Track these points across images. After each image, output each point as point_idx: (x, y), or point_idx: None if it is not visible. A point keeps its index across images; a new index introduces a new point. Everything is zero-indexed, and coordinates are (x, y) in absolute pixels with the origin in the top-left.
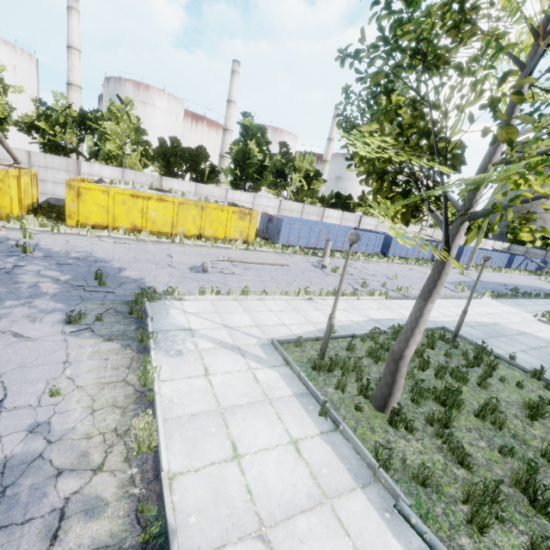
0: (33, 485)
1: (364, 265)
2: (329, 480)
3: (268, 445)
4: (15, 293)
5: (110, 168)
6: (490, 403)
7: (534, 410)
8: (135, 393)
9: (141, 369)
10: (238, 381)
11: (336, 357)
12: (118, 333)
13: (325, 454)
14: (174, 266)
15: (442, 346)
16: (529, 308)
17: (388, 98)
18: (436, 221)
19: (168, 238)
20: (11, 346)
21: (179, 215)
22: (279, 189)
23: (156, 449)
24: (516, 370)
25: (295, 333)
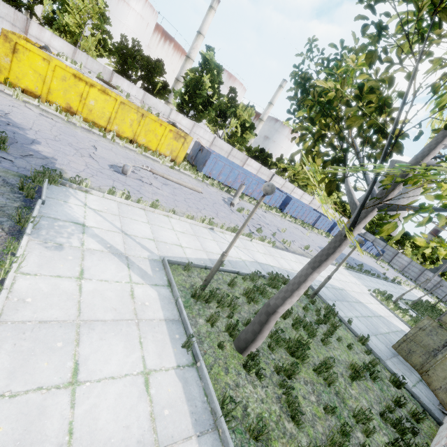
0: None
1: (264, 213)
2: (168, 424)
3: (116, 373)
4: None
5: (62, 41)
6: (327, 361)
7: (355, 372)
8: None
9: None
10: (112, 293)
11: (217, 290)
12: None
13: (173, 391)
14: (94, 158)
15: (303, 299)
16: (366, 283)
17: (378, 34)
18: (349, 200)
19: (100, 131)
20: None
21: (118, 113)
22: (217, 127)
23: None
24: (349, 333)
25: (188, 256)
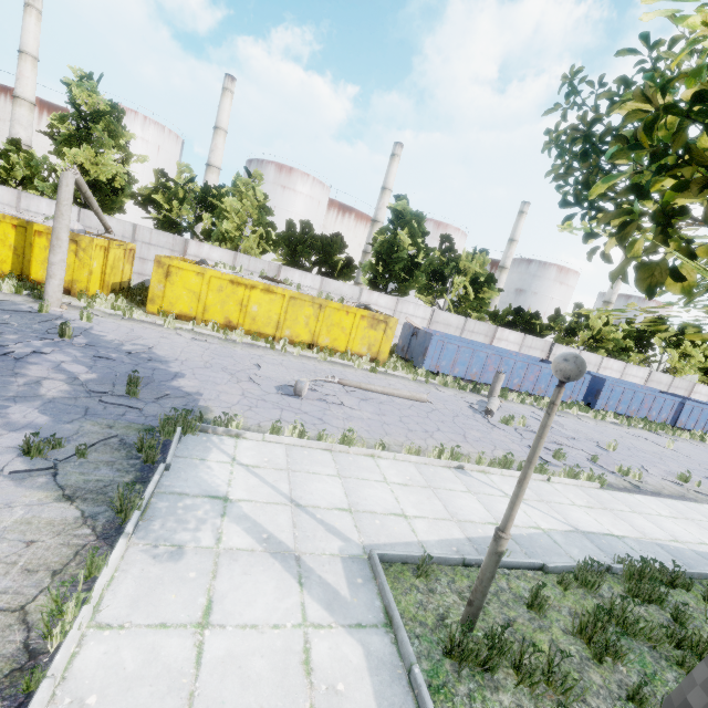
0: None
1: (556, 418)
2: None
3: None
4: None
5: (221, 250)
6: None
7: None
8: (17, 654)
9: (53, 593)
10: (263, 661)
11: (503, 630)
12: (94, 485)
13: None
14: (255, 381)
15: None
16: None
17: None
18: None
19: (267, 342)
20: None
21: (288, 313)
22: (434, 296)
23: None
24: None
25: (421, 538)
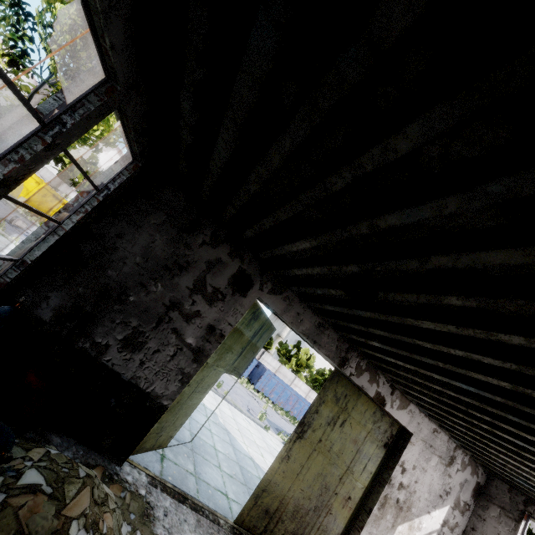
0: None
1: None
2: None
3: None
4: None
5: None
6: None
7: None
8: None
9: None
10: None
11: None
12: None
13: None
14: None
15: None
16: None
17: None
18: None
19: None
20: None
21: None
22: None
23: None
24: None
25: None
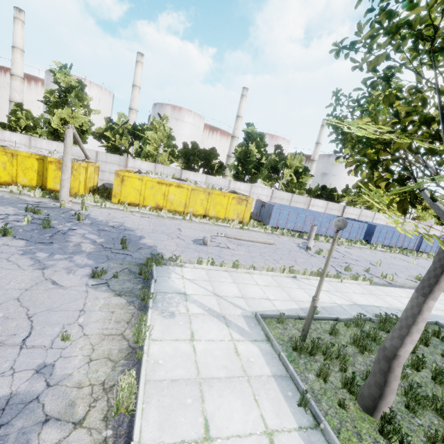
0: (23, 428)
1: (347, 249)
2: None
3: (241, 431)
4: (63, 249)
5: (147, 163)
6: None
7: None
8: (128, 348)
9: (136, 326)
10: (219, 351)
11: (318, 340)
12: (127, 289)
13: None
14: (181, 238)
15: (437, 344)
16: None
17: (386, 83)
18: (436, 211)
19: (180, 215)
20: (47, 291)
21: (191, 198)
22: (272, 181)
23: (133, 412)
24: None
25: (278, 308)
